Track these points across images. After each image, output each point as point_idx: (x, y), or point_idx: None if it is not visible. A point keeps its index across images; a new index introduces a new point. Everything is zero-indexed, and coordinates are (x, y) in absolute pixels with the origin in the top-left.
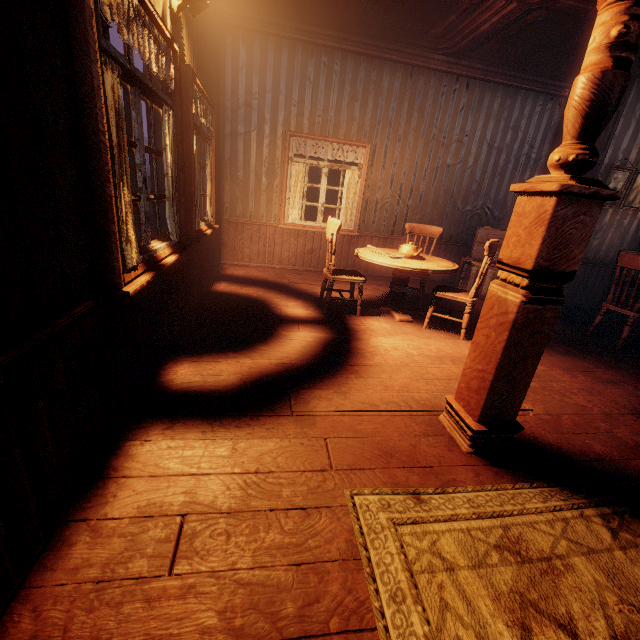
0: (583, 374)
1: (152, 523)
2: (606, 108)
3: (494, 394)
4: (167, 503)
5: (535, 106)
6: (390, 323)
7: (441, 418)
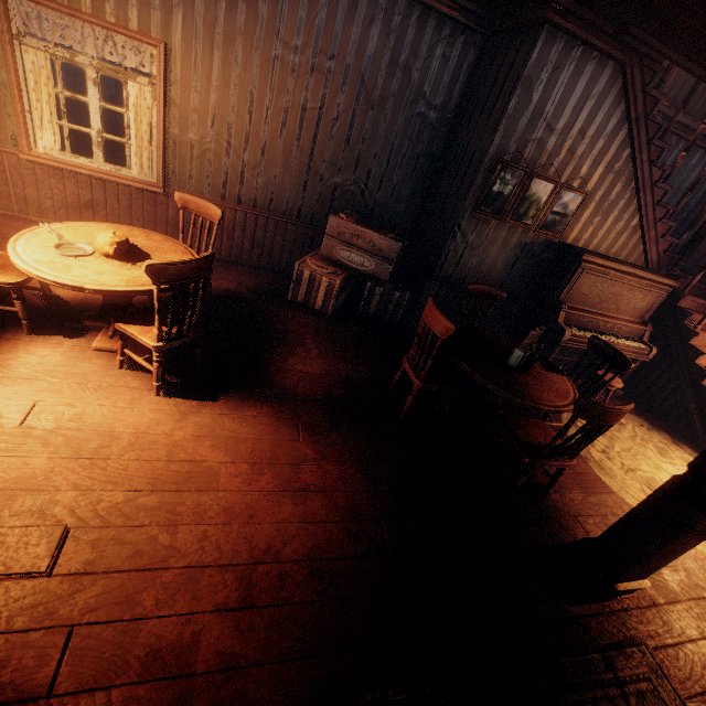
0: (275, 474)
1: None
2: None
3: None
4: None
5: (438, 38)
6: (71, 353)
7: None
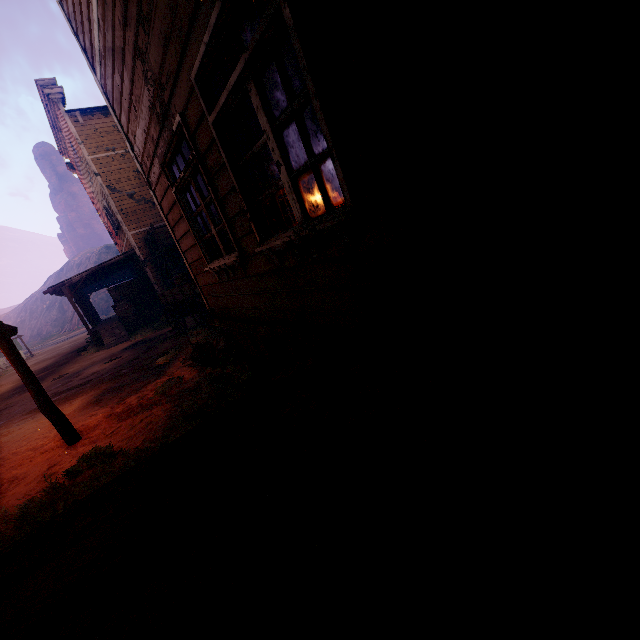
0: None
1: None
2: None
3: None
4: None
5: None
6: None
7: None
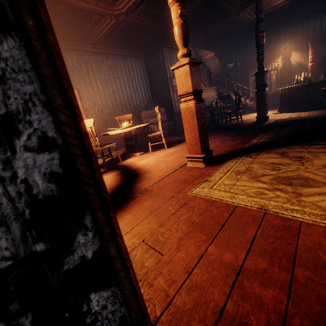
0: None
1: (134, 252)
2: (187, 35)
3: (202, 141)
4: (131, 244)
5: (135, 62)
6: (137, 157)
7: (188, 165)
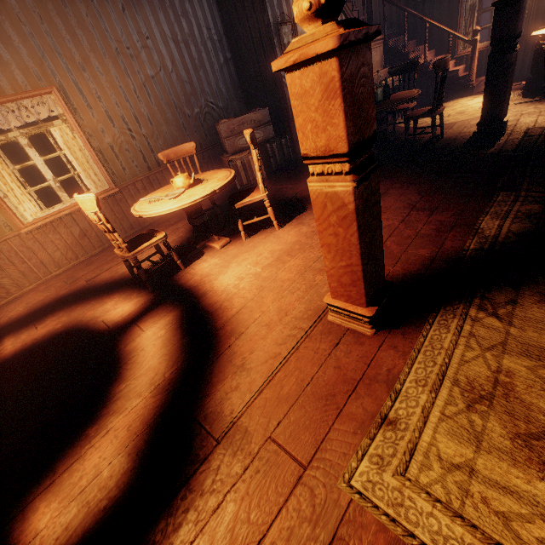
0: None
1: None
2: None
3: (368, 278)
4: None
5: None
6: (216, 256)
7: (331, 319)
